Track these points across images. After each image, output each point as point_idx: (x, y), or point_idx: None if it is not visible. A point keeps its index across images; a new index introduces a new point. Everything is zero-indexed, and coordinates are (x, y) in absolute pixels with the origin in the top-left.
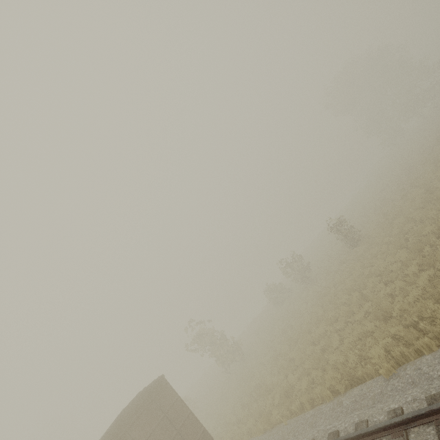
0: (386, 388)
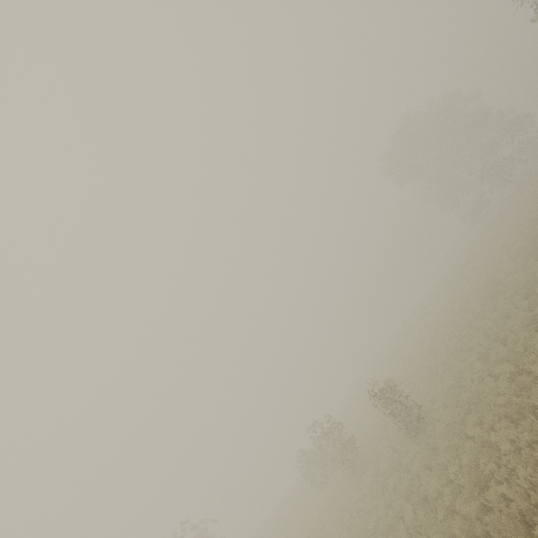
0: None
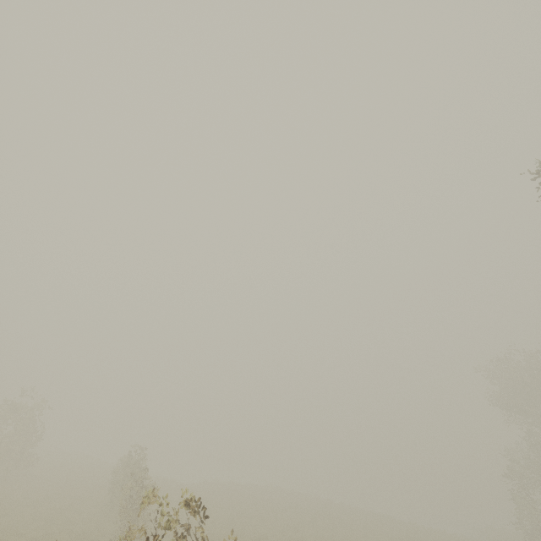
0: None
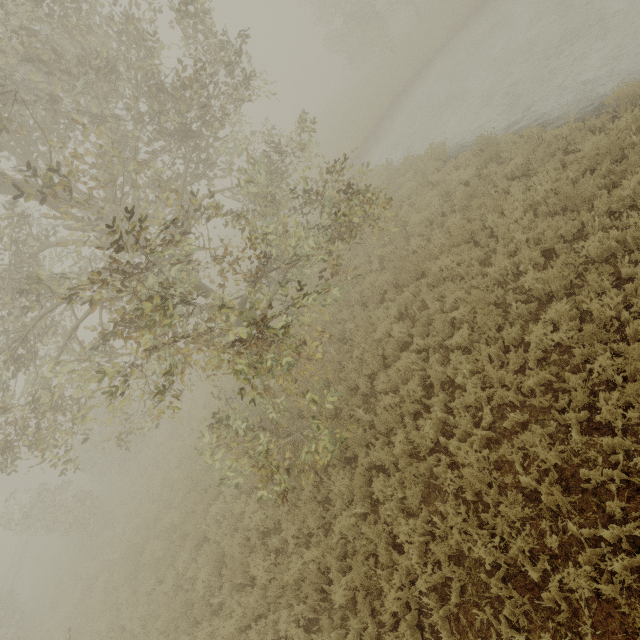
0: None
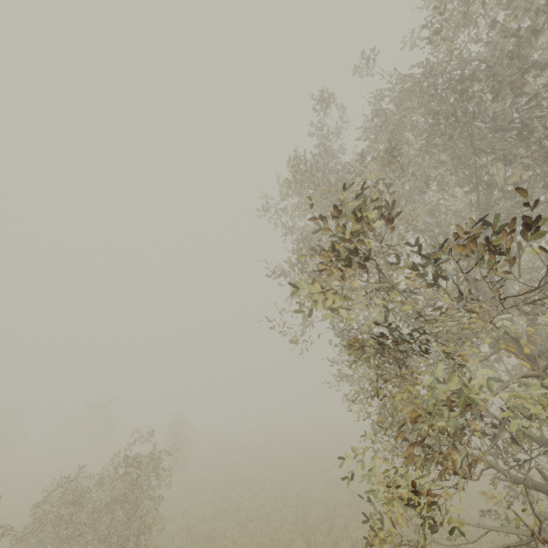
0: None
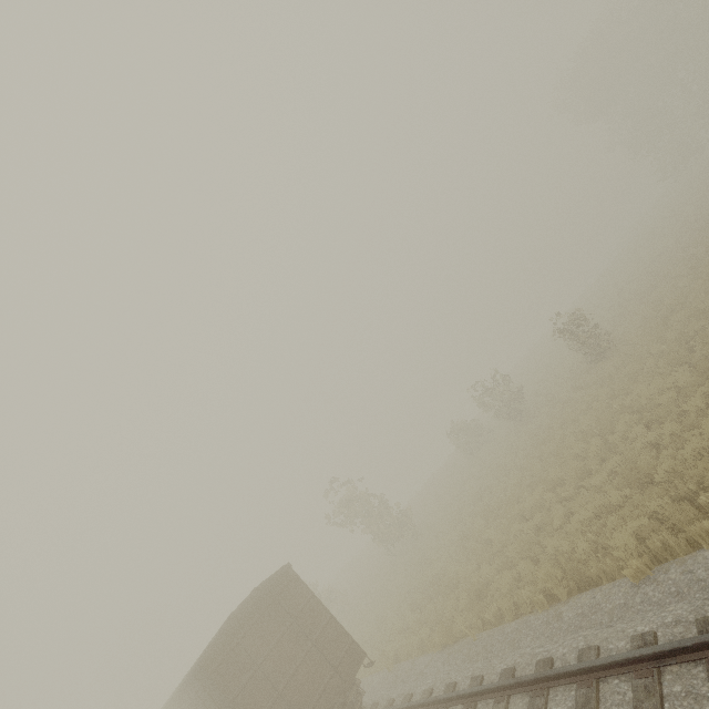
0: (634, 598)
